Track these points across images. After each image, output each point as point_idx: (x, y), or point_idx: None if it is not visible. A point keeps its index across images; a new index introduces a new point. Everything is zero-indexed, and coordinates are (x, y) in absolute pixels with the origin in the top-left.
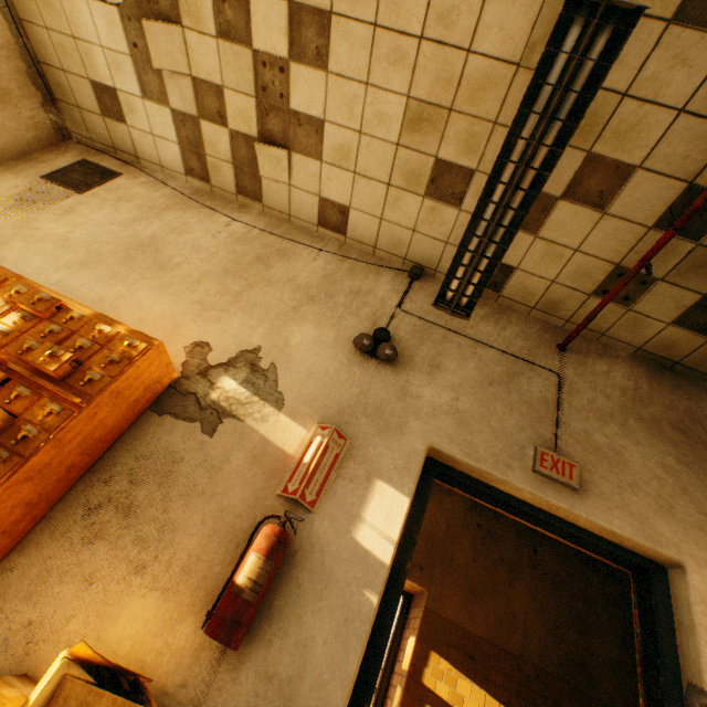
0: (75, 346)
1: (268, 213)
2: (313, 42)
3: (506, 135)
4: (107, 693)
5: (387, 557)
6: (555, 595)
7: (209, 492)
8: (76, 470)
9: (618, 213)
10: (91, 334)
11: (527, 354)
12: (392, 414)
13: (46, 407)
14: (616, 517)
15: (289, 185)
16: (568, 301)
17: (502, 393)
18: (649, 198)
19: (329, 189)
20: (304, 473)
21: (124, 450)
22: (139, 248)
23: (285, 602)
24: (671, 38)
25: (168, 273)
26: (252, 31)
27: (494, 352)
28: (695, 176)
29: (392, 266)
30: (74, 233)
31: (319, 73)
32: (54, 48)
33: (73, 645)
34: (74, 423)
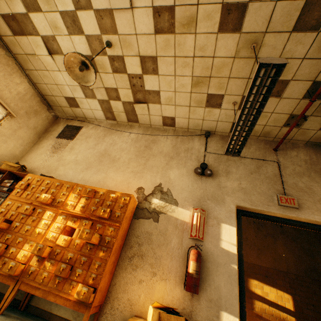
0: (107, 205)
1: (142, 126)
2: (151, 67)
3: (244, 101)
4: (171, 315)
5: (235, 251)
6: (295, 243)
7: (165, 243)
8: (121, 246)
9: (286, 97)
10: (109, 199)
11: (262, 156)
12: (218, 196)
13: (109, 229)
14: (316, 215)
15: (149, 114)
16: (273, 130)
17: (257, 176)
18: (298, 89)
19: (165, 113)
20: (196, 228)
21: (131, 235)
22: (102, 156)
23: (206, 275)
24: (293, 37)
25: (116, 163)
26: (126, 68)
27: (248, 160)
28: (315, 78)
29: (197, 134)
30: (78, 157)
31: (155, 76)
32: (49, 89)
33: (152, 303)
34: (119, 232)
